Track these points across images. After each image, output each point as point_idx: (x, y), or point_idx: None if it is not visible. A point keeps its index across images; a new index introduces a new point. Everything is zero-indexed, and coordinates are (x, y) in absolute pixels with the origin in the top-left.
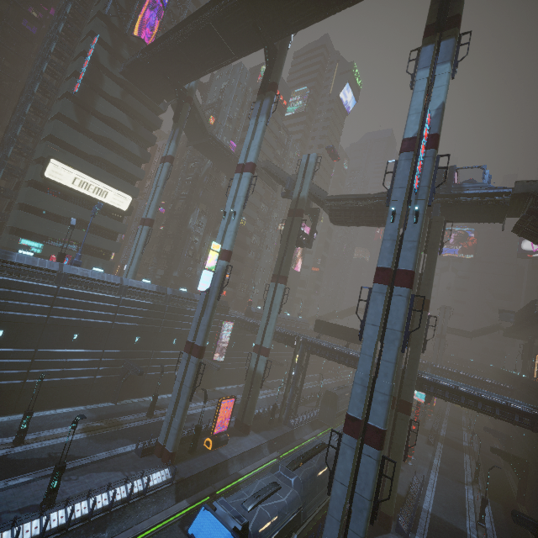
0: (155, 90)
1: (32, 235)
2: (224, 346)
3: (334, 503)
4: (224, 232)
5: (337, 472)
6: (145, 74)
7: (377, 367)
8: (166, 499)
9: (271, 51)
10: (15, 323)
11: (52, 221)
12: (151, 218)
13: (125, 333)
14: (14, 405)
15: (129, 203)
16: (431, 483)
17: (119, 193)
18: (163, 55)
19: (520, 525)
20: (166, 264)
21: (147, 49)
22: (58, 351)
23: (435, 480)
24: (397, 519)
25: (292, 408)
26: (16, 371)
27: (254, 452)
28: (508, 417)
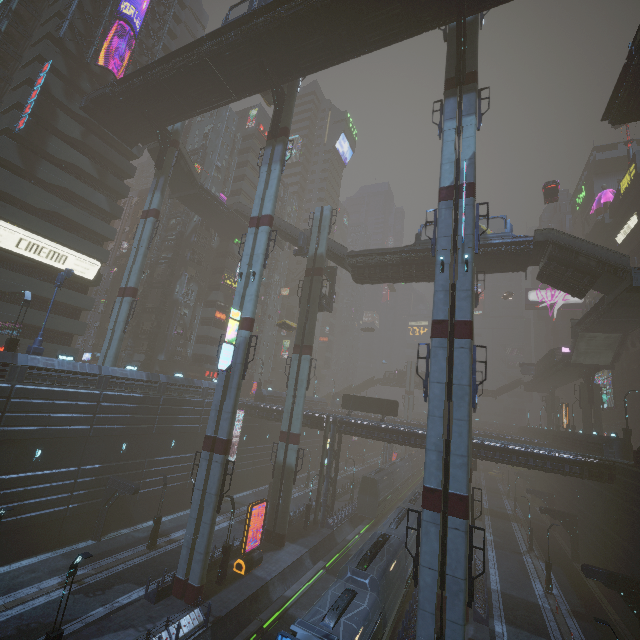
0: (127, 131)
1: None
2: (233, 442)
3: (424, 594)
4: (242, 297)
5: (423, 557)
6: (115, 111)
7: (448, 429)
8: None
9: (280, 94)
10: None
11: None
12: (134, 286)
13: (108, 440)
14: None
15: (96, 269)
16: (491, 560)
17: (83, 258)
18: (142, 90)
19: (592, 578)
20: (148, 346)
21: (120, 82)
22: (13, 477)
23: (493, 556)
24: (473, 605)
25: (328, 505)
26: None
27: (295, 567)
28: (558, 468)
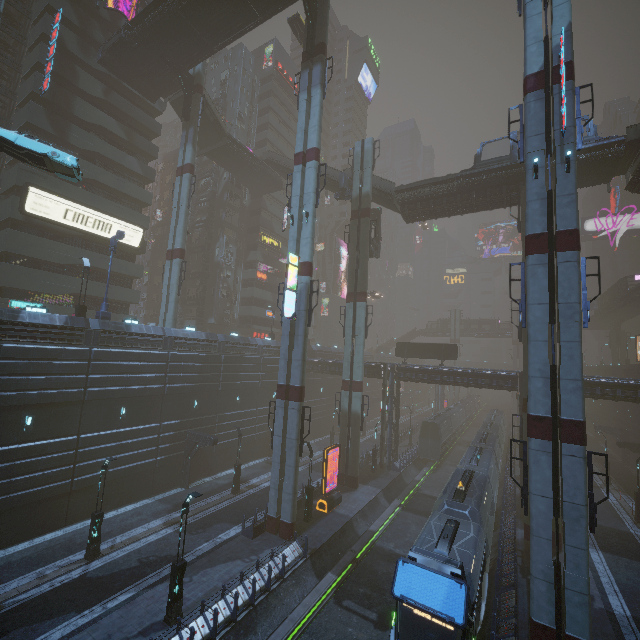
0: (147, 82)
1: (22, 295)
2: None
3: (537, 521)
4: (297, 241)
5: (533, 485)
6: (133, 60)
7: (553, 353)
8: (305, 578)
9: (312, 3)
10: (45, 405)
11: (47, 272)
12: (181, 247)
13: (181, 397)
14: (65, 514)
15: (140, 236)
16: None
17: (126, 225)
18: (159, 27)
19: None
20: (198, 310)
21: (134, 22)
22: (106, 434)
23: None
24: None
25: (393, 450)
26: (58, 468)
27: (373, 505)
28: None
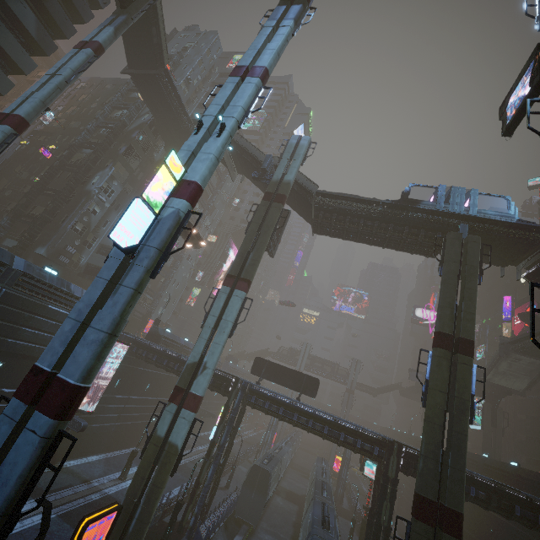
0: None
1: None
2: (100, 385)
3: None
4: (193, 154)
5: None
6: None
7: None
8: None
9: None
10: None
11: None
12: (24, 116)
13: None
14: None
15: None
16: None
17: None
18: None
19: None
20: (28, 230)
21: None
22: None
23: None
24: None
25: (205, 504)
26: None
27: None
28: (527, 518)
